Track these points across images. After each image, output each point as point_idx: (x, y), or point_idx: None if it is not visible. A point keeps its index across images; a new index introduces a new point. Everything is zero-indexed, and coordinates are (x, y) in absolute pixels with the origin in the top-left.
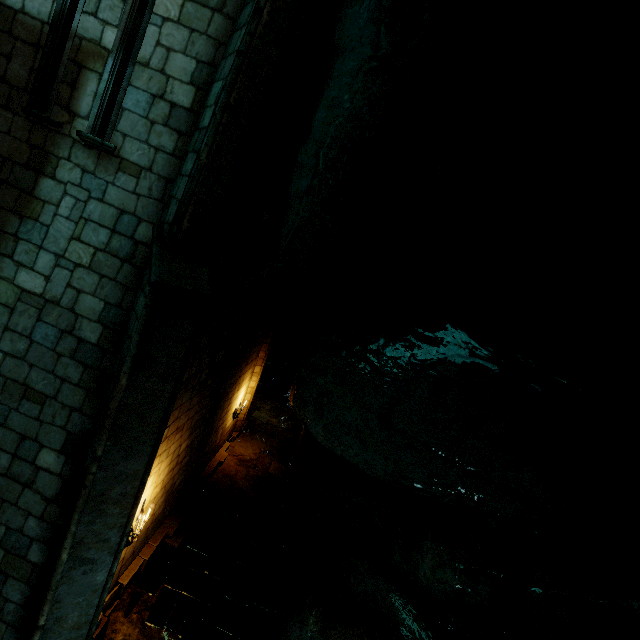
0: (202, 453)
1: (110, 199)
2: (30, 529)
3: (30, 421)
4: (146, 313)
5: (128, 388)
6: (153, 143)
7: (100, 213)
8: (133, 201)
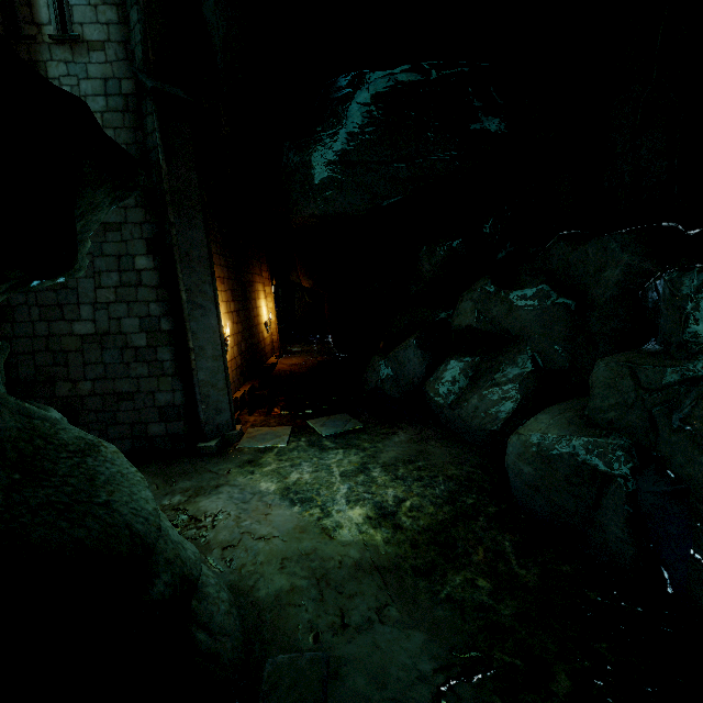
0: (253, 341)
1: (93, 75)
2: (154, 311)
3: (118, 245)
4: (157, 116)
5: (169, 174)
6: (103, 21)
7: (92, 88)
8: (109, 69)
